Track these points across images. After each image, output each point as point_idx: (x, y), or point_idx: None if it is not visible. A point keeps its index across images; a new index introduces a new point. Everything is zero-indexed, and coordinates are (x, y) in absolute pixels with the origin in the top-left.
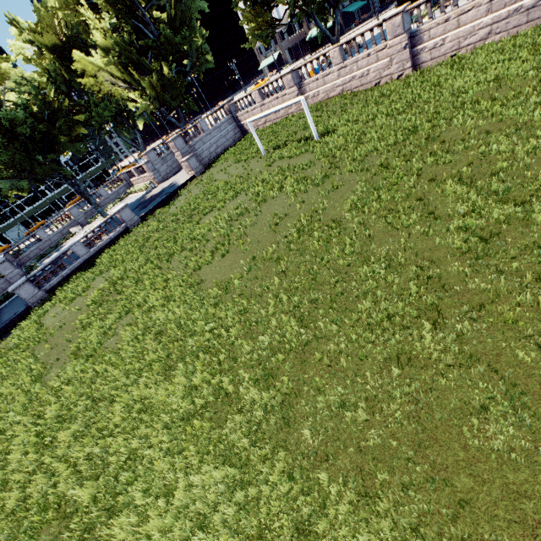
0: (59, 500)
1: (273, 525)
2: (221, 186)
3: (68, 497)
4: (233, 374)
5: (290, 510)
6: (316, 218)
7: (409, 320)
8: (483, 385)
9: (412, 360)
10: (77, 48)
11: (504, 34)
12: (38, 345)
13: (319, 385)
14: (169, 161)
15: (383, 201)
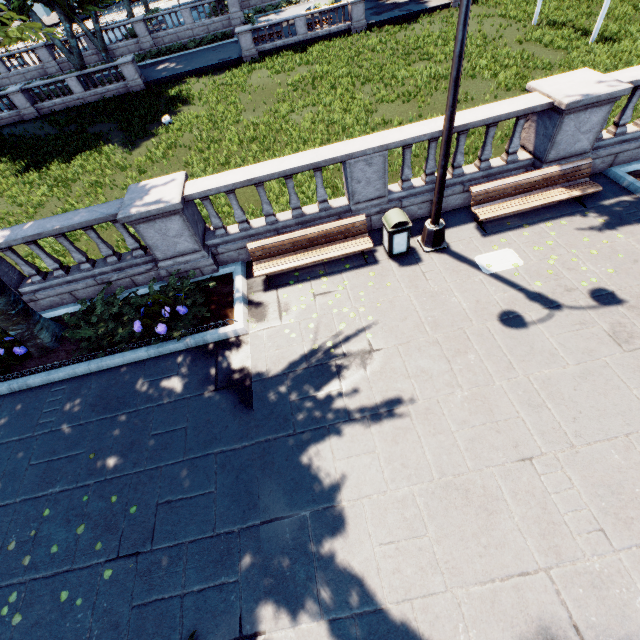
0: None
1: None
2: None
3: None
4: None
5: None
6: None
7: None
8: None
9: None
10: None
11: None
12: (243, 93)
13: None
14: None
15: None
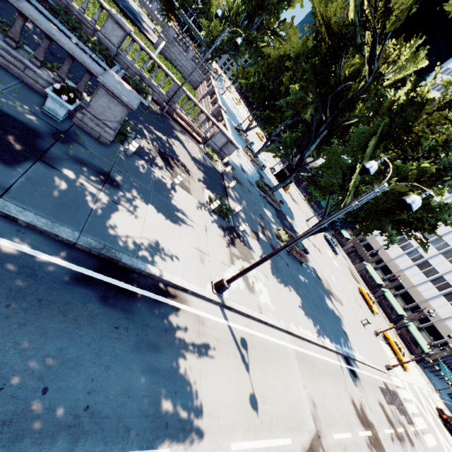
0: None
1: None
2: None
3: None
4: None
5: None
6: None
7: None
8: None
9: None
10: None
11: None
12: None
13: None
14: None
15: None
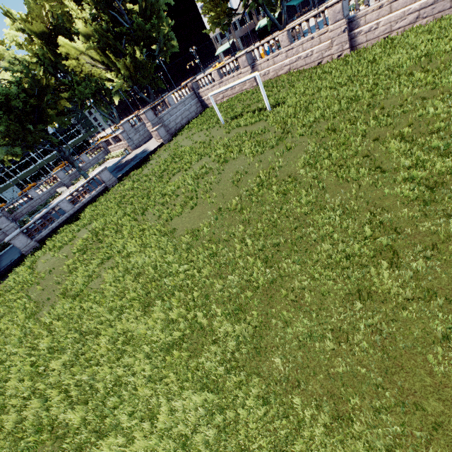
0: (52, 422)
1: (251, 446)
2: (186, 150)
3: (60, 420)
4: (207, 310)
5: (267, 432)
6: (273, 174)
7: (366, 260)
8: (443, 317)
9: (371, 295)
10: (62, 35)
11: (430, 18)
12: (31, 287)
13: (287, 318)
14: (141, 131)
15: (333, 158)
